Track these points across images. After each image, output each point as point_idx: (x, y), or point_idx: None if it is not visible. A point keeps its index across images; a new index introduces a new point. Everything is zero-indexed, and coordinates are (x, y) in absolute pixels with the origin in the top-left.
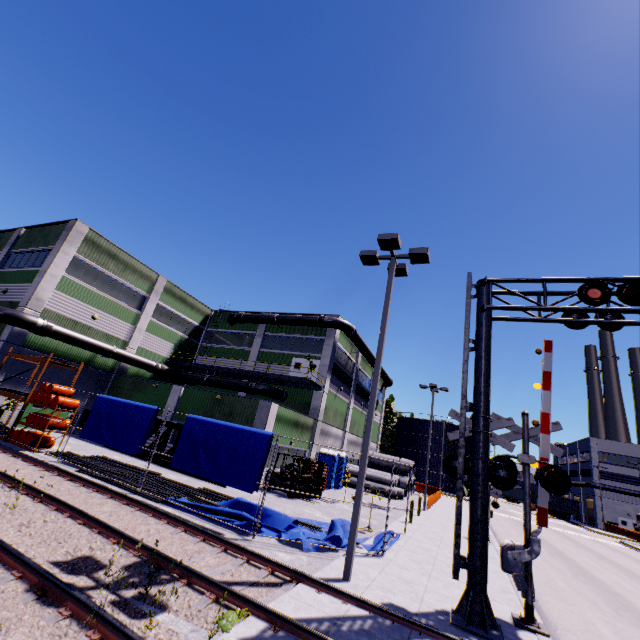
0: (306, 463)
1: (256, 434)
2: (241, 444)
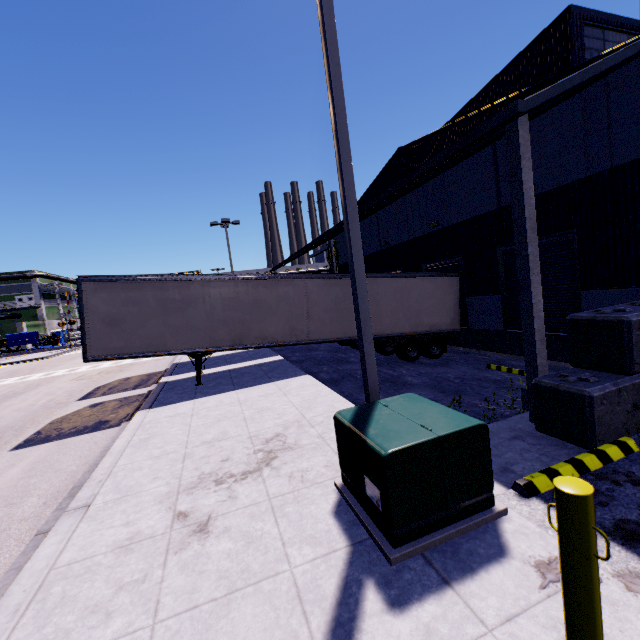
0: (48, 336)
1: (34, 332)
2: (30, 335)
